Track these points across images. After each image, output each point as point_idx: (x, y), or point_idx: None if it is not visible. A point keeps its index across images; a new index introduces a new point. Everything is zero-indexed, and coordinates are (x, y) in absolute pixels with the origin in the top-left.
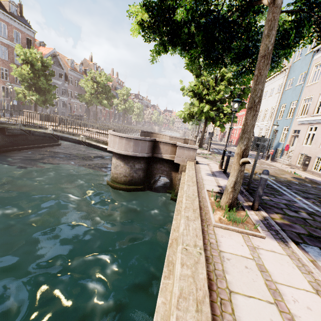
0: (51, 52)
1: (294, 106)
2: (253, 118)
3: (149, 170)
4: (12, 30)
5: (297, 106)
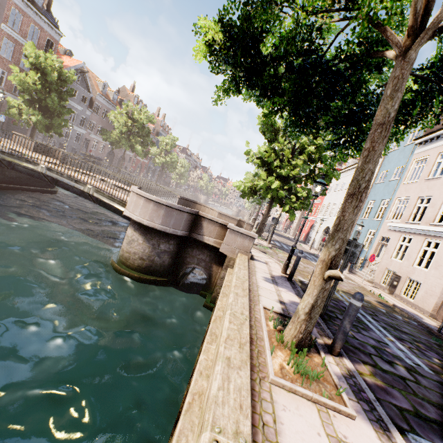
0: (78, 66)
1: (385, 205)
2: (354, 210)
3: (179, 256)
4: (29, 24)
5: (389, 206)
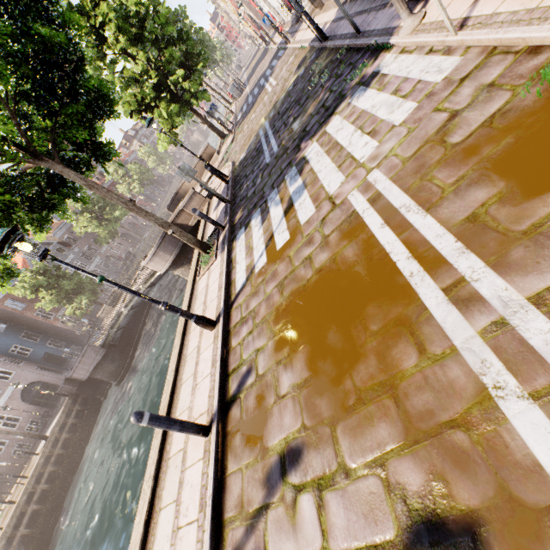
0: None
1: None
2: (139, 214)
3: None
4: None
5: None
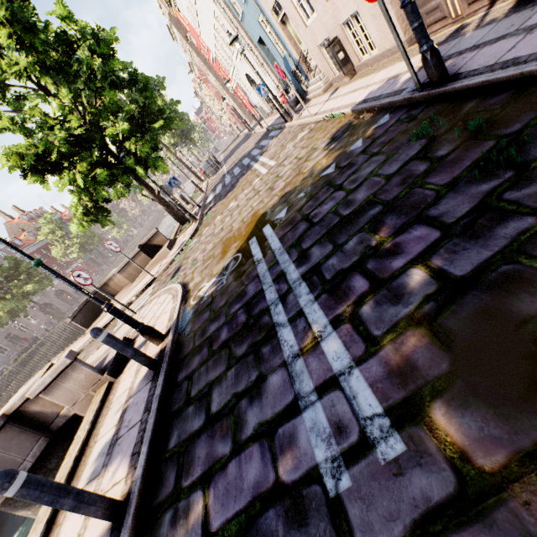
0: None
1: None
2: None
3: None
4: None
5: None
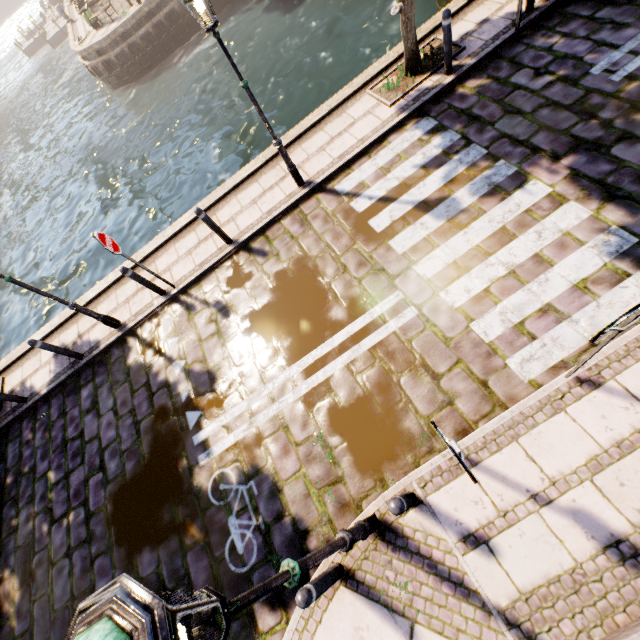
0: None
1: None
2: None
3: None
4: None
5: None
